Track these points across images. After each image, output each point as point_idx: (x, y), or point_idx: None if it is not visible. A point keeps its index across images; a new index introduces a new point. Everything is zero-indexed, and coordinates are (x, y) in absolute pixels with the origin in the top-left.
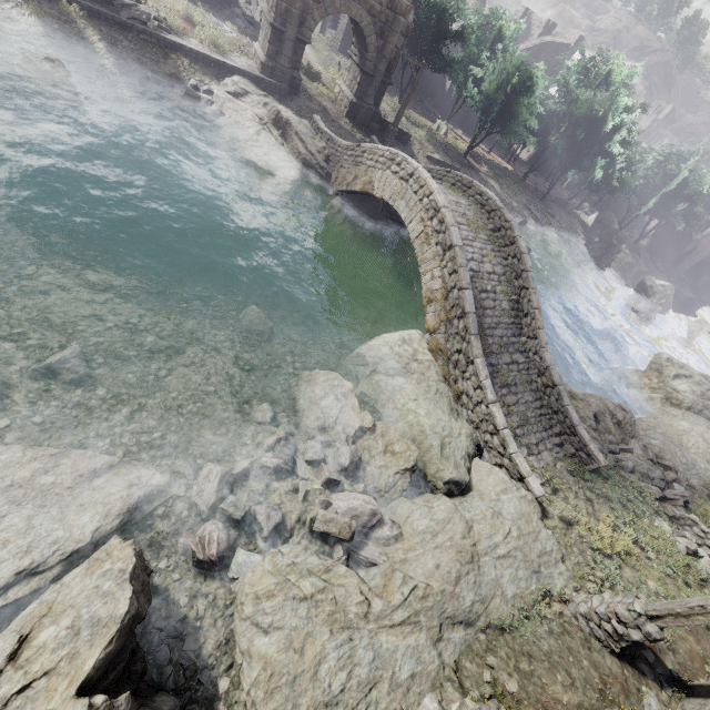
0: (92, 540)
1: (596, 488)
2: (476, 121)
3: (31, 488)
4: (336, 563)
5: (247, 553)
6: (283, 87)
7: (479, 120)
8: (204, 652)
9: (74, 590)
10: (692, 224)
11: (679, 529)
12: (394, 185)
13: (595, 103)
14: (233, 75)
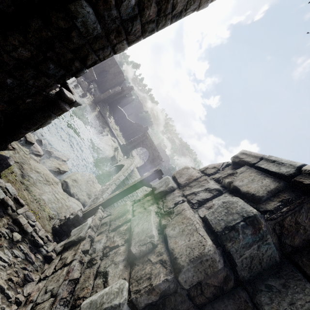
0: None
1: None
2: None
3: None
4: None
5: None
6: (124, 150)
7: None
8: None
9: None
10: None
11: None
12: (128, 162)
13: None
14: (115, 139)
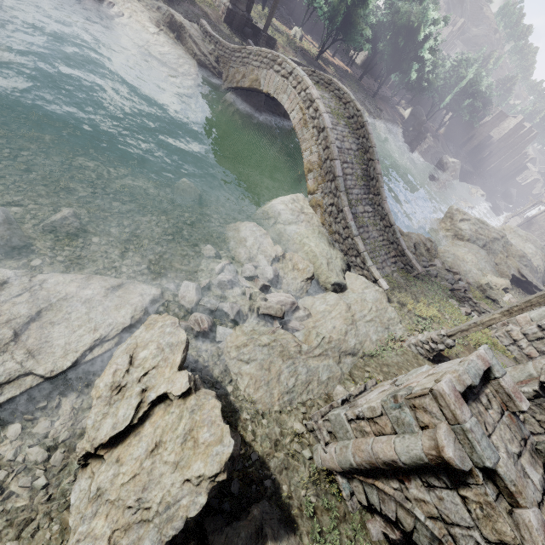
0: (131, 323)
1: (416, 285)
2: (322, 29)
3: (80, 297)
4: (277, 328)
5: (224, 327)
6: None
7: (327, 28)
8: (214, 376)
9: (146, 336)
10: (474, 116)
11: (461, 304)
12: (277, 82)
13: (412, 16)
14: None
